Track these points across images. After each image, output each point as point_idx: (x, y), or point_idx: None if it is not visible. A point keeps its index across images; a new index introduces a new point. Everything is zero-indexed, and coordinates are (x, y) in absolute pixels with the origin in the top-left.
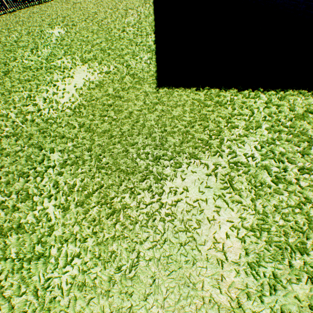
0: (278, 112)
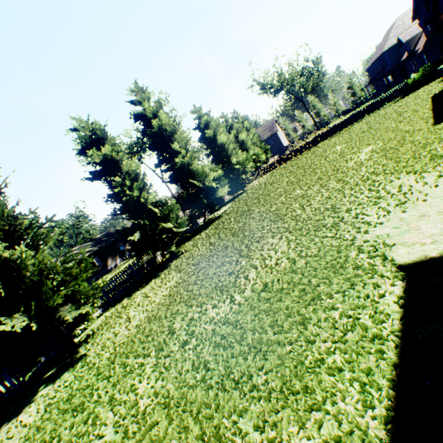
0: None
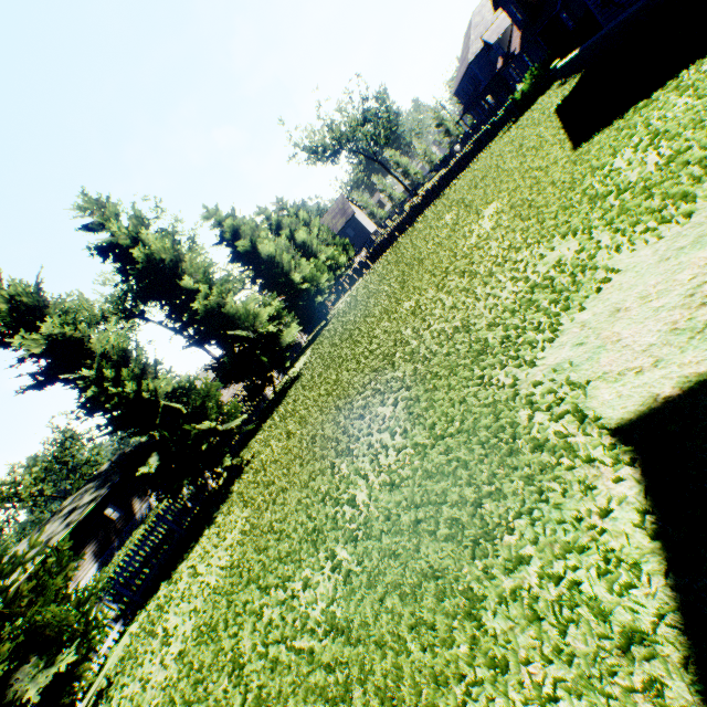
0: None
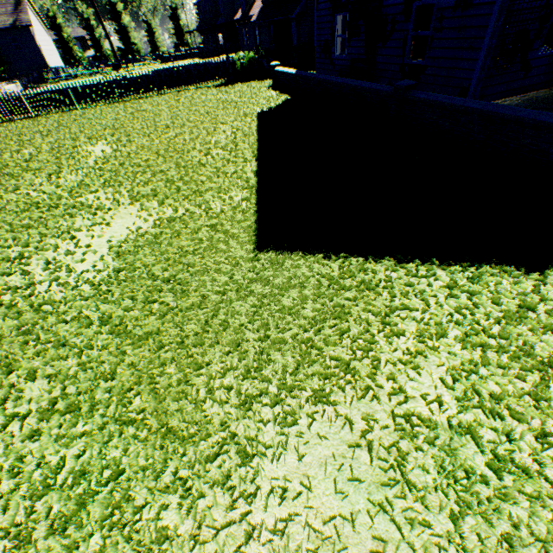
0: (472, 305)
